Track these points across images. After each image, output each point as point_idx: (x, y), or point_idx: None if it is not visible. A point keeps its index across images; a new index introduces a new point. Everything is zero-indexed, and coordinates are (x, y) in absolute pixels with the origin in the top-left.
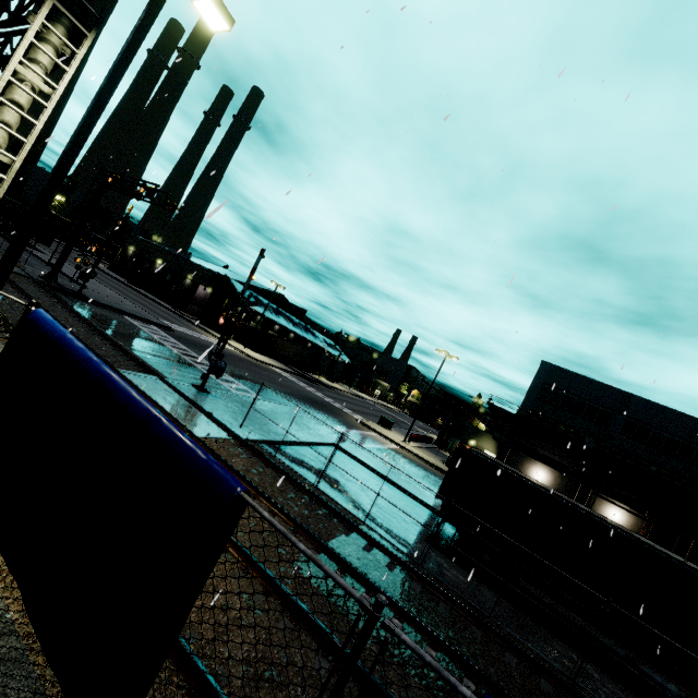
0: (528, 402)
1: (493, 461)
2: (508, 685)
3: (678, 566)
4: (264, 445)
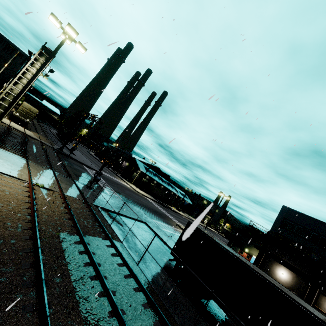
0: (274, 228)
1: (197, 228)
2: (128, 309)
3: (284, 296)
4: (101, 209)
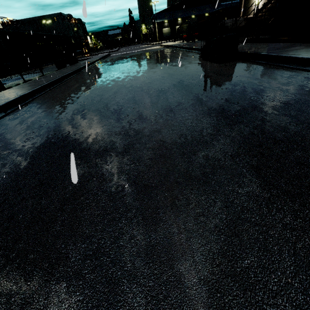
0: None
1: None
2: None
3: None
4: None
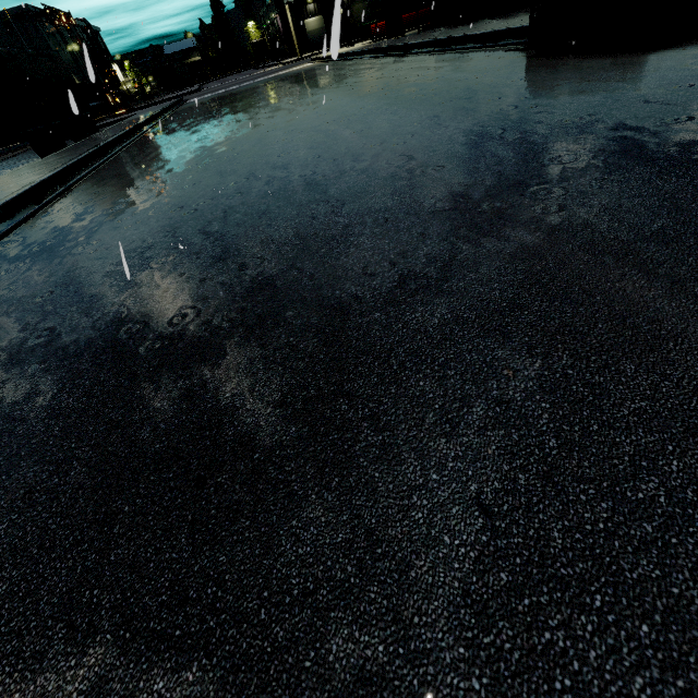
0: None
1: None
2: None
3: None
4: None
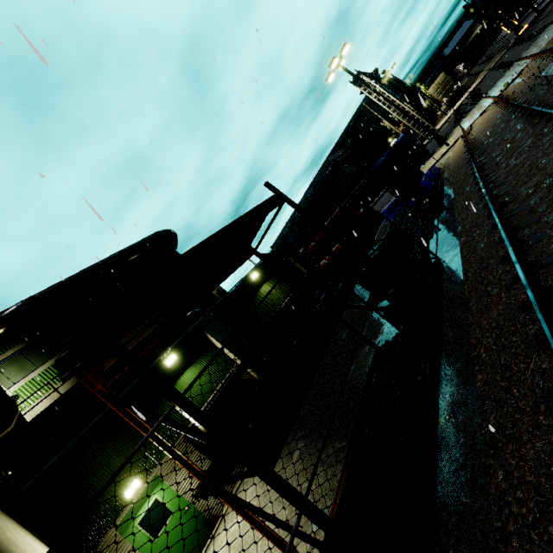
0: None
1: None
2: None
3: None
4: None
